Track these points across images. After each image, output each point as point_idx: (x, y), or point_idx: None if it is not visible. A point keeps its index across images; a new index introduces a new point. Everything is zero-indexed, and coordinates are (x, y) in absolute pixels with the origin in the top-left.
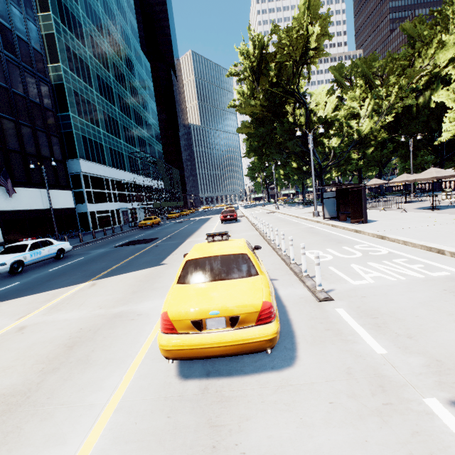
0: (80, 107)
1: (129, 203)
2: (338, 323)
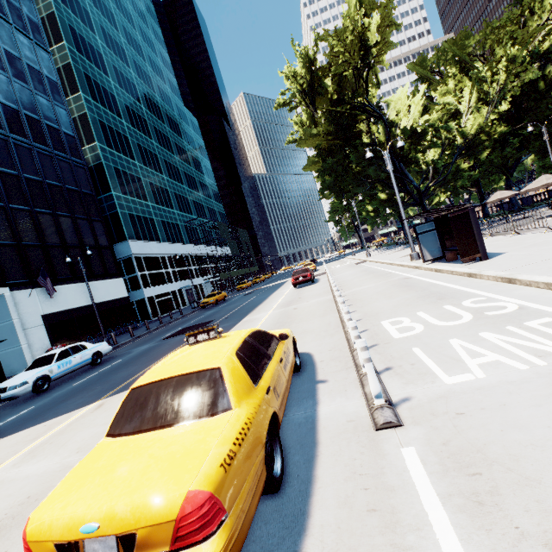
0: (123, 184)
1: (193, 279)
2: (397, 491)
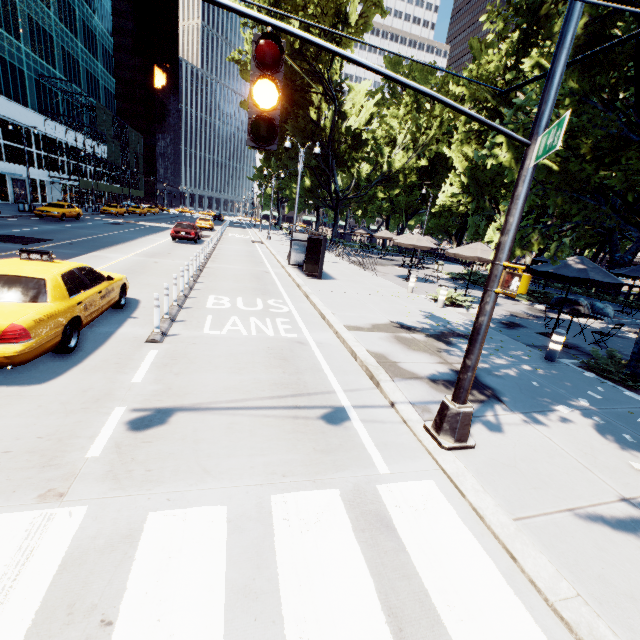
0: None
1: (31, 169)
2: (135, 360)
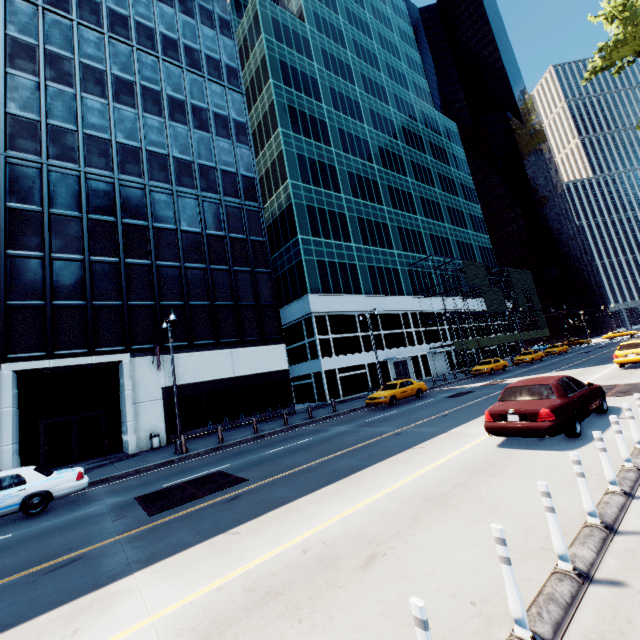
0: (317, 224)
1: (411, 347)
2: None
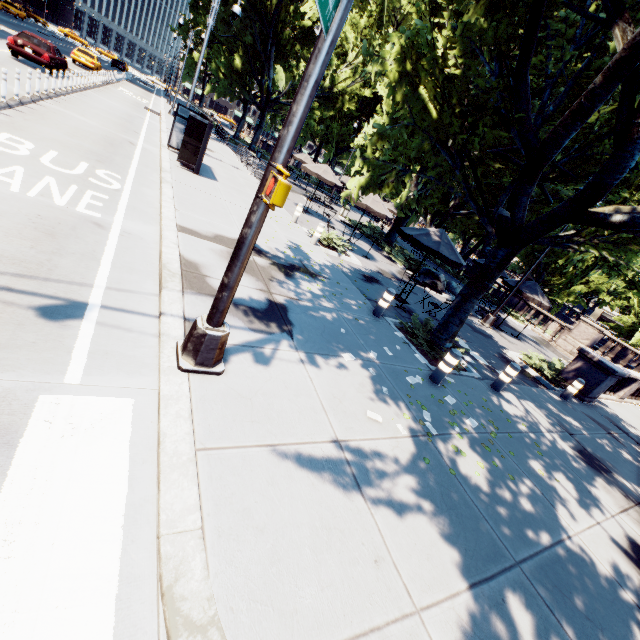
0: None
1: None
2: None
